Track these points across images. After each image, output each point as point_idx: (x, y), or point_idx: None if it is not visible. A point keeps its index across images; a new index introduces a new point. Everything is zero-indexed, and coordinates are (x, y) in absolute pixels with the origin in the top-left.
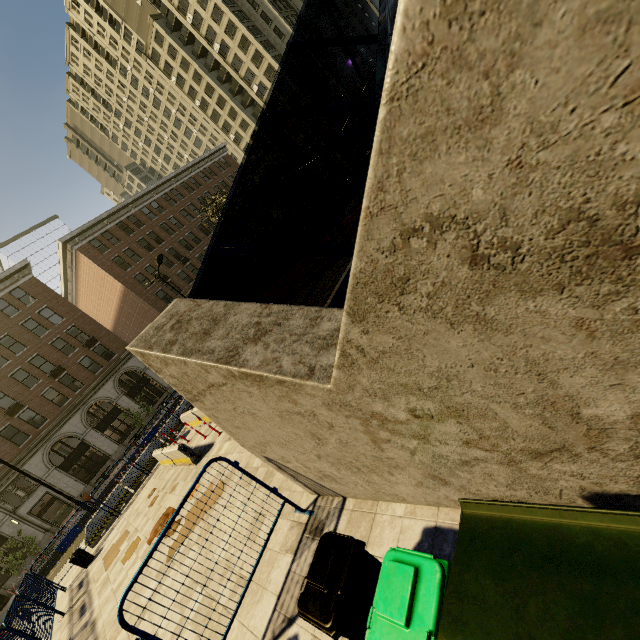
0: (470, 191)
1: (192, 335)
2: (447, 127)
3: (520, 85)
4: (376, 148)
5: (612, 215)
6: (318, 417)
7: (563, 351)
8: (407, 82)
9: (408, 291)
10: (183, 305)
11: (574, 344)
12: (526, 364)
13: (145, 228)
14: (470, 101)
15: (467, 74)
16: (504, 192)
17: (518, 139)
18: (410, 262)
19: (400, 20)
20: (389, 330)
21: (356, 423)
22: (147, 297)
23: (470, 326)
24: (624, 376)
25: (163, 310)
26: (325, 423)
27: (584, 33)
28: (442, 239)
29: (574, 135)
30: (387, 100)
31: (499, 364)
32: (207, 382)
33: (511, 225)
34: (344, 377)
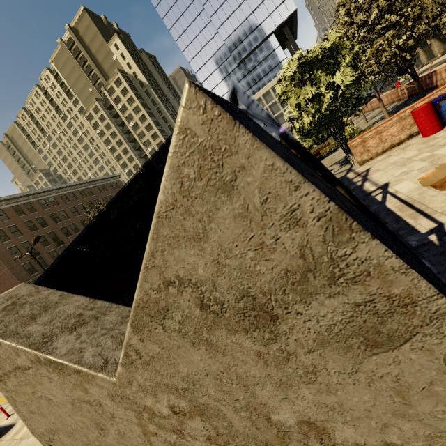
0: (197, 269)
1: (19, 318)
2: (185, 236)
3: (214, 229)
4: (151, 236)
5: (261, 297)
6: (103, 407)
7: (254, 371)
8: (166, 212)
9: (168, 317)
10: (25, 289)
11: (259, 367)
12: (237, 377)
13: (36, 213)
14: (194, 229)
15: (192, 218)
16: (213, 273)
17: (216, 251)
18: (169, 299)
19: (162, 188)
20: (157, 341)
21: (132, 415)
22: (13, 266)
23: (204, 346)
24: (287, 392)
25: (23, 280)
26: (108, 413)
27: (235, 218)
28: (185, 290)
29: (239, 256)
30: (157, 216)
31: (222, 375)
32: (15, 364)
33: (218, 291)
34: (126, 373)
